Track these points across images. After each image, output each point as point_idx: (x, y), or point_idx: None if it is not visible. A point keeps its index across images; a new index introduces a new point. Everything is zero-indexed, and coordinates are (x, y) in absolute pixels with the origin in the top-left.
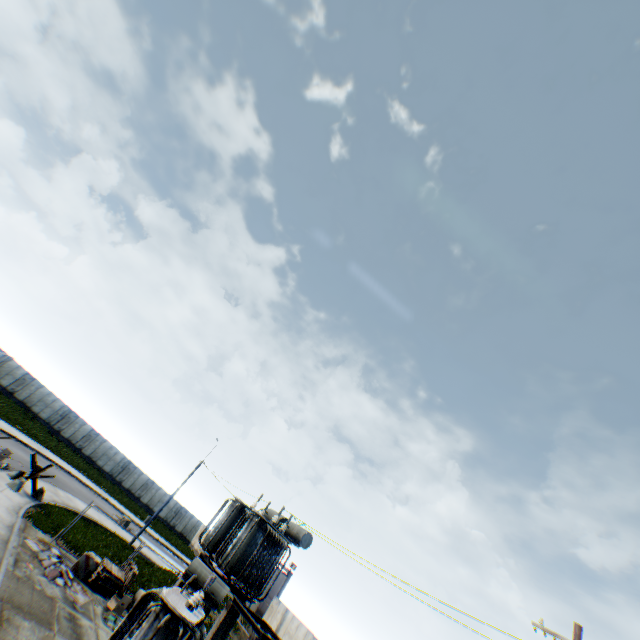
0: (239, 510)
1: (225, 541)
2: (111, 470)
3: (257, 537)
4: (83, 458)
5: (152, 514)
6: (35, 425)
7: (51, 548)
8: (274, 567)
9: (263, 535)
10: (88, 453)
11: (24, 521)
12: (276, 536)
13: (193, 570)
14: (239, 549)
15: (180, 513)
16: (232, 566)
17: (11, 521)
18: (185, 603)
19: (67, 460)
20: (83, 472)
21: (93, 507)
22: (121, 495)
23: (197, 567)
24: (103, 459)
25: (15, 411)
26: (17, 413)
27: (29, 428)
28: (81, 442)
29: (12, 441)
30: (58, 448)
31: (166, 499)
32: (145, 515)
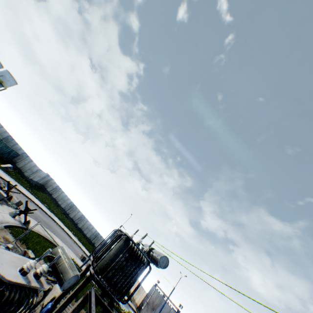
0: (120, 236)
1: (103, 252)
2: (89, 236)
3: (123, 250)
4: (77, 228)
5: None
6: (55, 207)
7: (10, 244)
8: (133, 276)
9: (128, 250)
10: (80, 226)
11: (2, 227)
12: (136, 251)
13: (54, 253)
14: (108, 257)
15: None
16: (101, 268)
17: None
18: (20, 267)
19: (65, 224)
20: (73, 232)
21: (67, 246)
22: (92, 249)
23: (58, 252)
24: (86, 230)
25: (47, 199)
26: (48, 200)
27: (50, 207)
28: (77, 220)
29: (35, 206)
30: (63, 219)
31: None
32: None
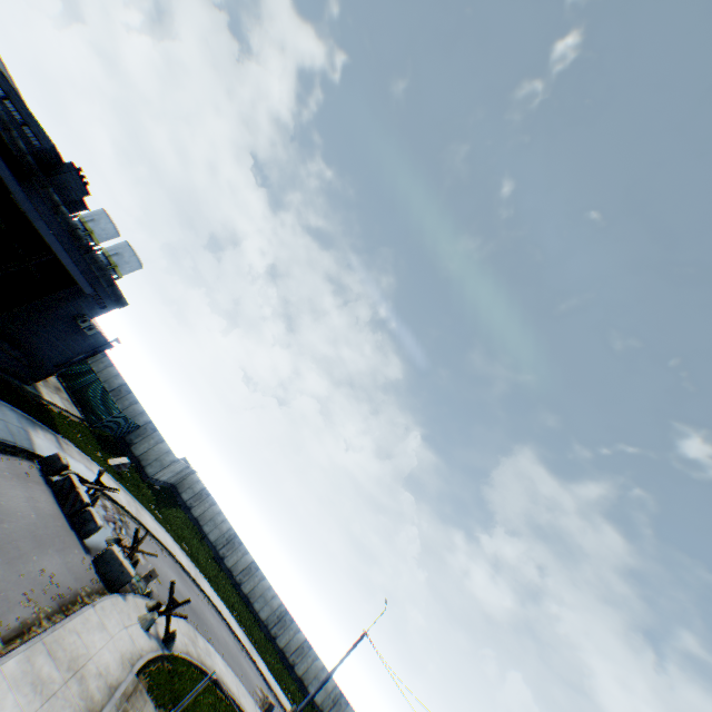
0: None
1: None
2: (266, 617)
3: None
4: (240, 595)
5: (306, 694)
6: (200, 546)
7: None
8: None
9: None
10: (245, 590)
11: (134, 680)
12: None
13: None
14: None
15: (339, 703)
16: None
17: (117, 677)
18: None
19: (221, 595)
20: (235, 614)
21: (234, 669)
22: (272, 656)
23: None
24: (259, 601)
25: (185, 527)
26: (186, 529)
27: (193, 548)
28: (240, 574)
29: (170, 561)
30: (216, 578)
31: (323, 675)
32: (296, 694)
